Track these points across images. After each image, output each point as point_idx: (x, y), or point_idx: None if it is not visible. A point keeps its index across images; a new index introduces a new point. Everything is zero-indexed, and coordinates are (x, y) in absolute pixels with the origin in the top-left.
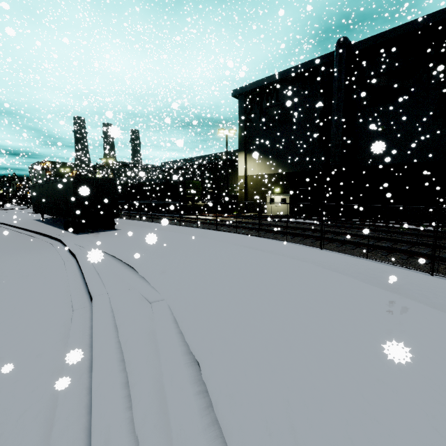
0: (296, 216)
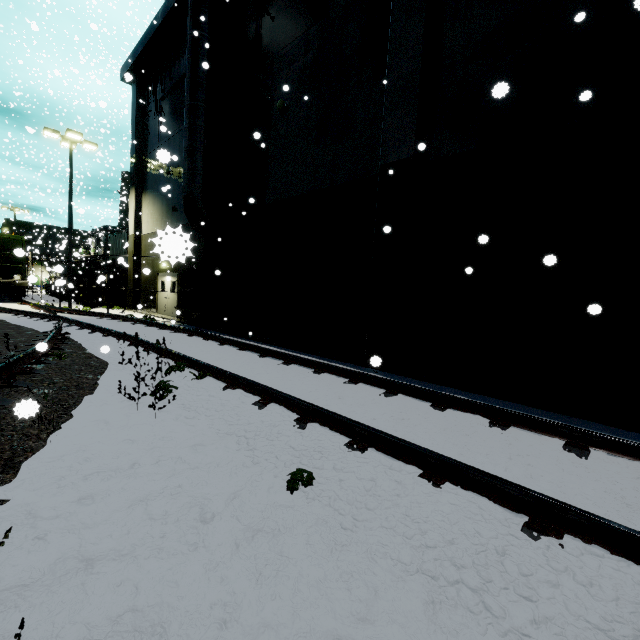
0: (112, 316)
